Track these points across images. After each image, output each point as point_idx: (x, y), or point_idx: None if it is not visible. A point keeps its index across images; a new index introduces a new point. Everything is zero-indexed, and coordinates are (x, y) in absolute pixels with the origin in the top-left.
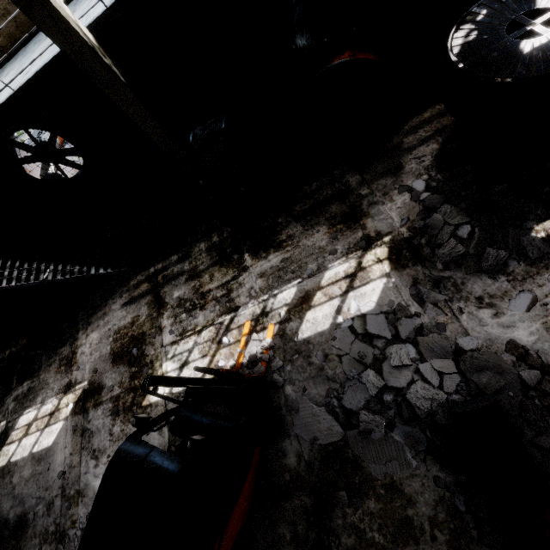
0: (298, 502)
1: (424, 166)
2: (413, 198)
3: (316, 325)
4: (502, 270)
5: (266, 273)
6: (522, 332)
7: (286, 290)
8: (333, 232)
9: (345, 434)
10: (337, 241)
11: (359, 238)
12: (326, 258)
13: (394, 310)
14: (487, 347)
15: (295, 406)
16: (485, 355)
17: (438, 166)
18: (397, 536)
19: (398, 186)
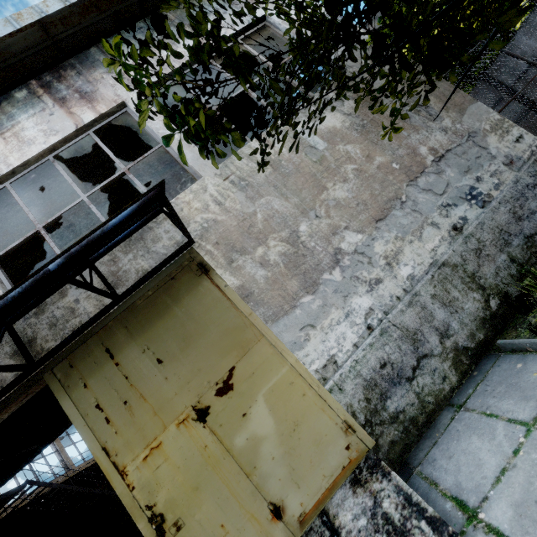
0: None
1: None
2: None
3: None
4: None
5: None
6: None
7: None
8: None
9: None
10: None
11: None
12: None
13: None
14: None
15: None
16: None
17: None
18: None
19: None
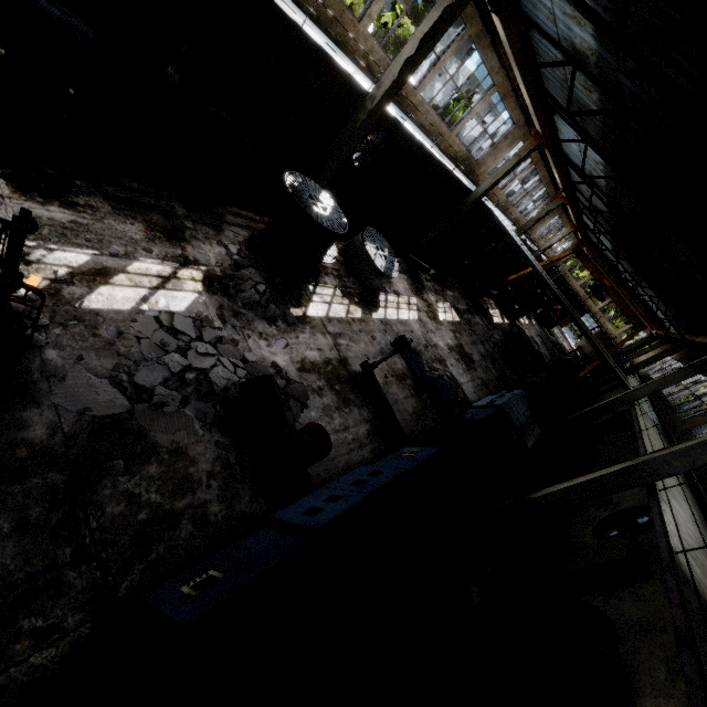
0: (40, 481)
1: (238, 240)
2: (228, 254)
3: (113, 302)
4: (274, 323)
5: (40, 220)
6: (281, 359)
7: (73, 252)
8: (152, 235)
9: (133, 407)
10: (154, 244)
11: (179, 254)
12: (138, 250)
13: (201, 319)
14: (262, 362)
15: (59, 374)
16: (260, 366)
17: (247, 246)
18: (176, 492)
19: (218, 239)
